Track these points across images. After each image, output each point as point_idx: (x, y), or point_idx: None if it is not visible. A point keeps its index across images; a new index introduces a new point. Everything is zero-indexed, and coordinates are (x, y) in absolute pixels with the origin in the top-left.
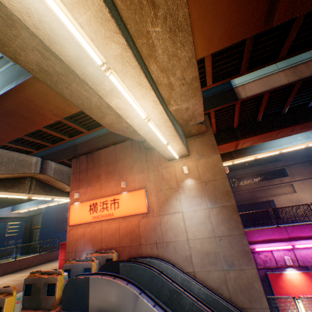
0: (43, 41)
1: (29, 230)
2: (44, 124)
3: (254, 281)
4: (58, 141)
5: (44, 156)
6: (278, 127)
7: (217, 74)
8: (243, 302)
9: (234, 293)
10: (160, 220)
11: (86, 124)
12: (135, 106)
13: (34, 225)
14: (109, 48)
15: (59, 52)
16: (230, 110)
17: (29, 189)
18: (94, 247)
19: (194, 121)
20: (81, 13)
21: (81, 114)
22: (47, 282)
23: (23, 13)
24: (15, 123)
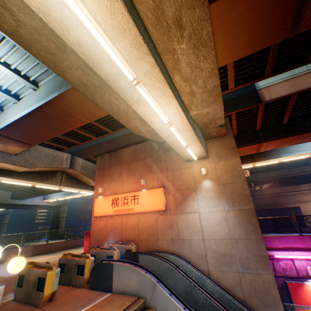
0: (88, 63)
1: (56, 218)
2: (77, 125)
3: (270, 286)
4: (86, 140)
5: (73, 153)
6: (306, 131)
7: (240, 77)
8: (257, 306)
9: (248, 295)
10: (177, 218)
11: (111, 125)
12: (159, 112)
13: (61, 214)
14: (140, 66)
15: (99, 71)
16: (252, 113)
17: (60, 182)
18: (115, 238)
19: (214, 124)
20: (120, 41)
21: (107, 116)
22: (77, 263)
23: (76, 45)
24: (54, 125)
